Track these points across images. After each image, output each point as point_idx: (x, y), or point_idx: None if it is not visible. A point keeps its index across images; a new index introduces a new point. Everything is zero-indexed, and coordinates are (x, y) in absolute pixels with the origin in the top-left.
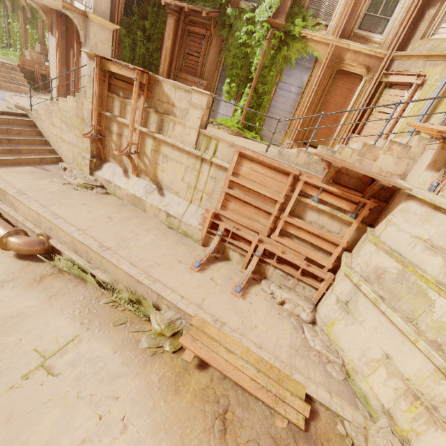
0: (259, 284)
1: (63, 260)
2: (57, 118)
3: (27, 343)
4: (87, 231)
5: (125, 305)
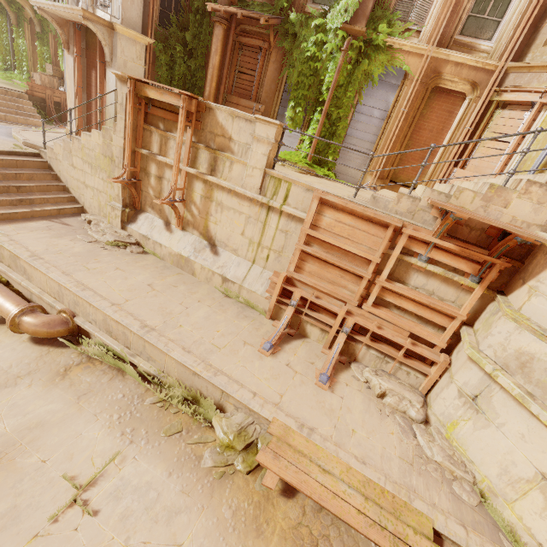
0: (348, 369)
1: (94, 346)
2: (78, 157)
3: (53, 467)
4: (123, 306)
5: (178, 406)
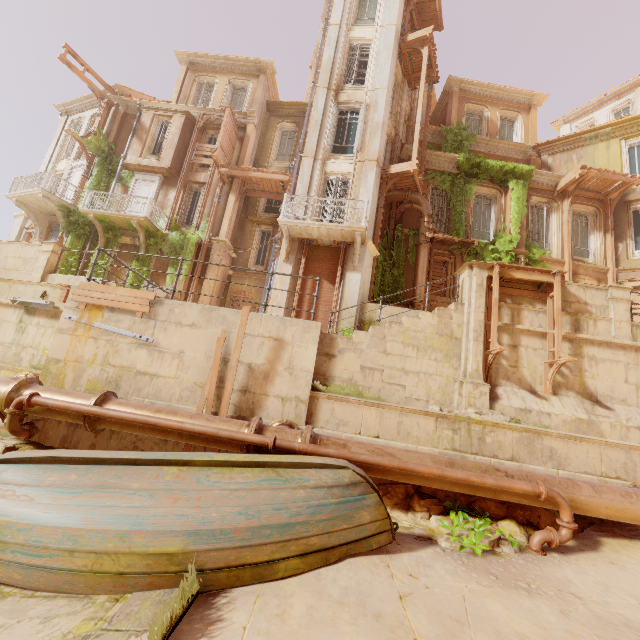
0: None
1: None
2: (396, 342)
3: None
4: None
5: None
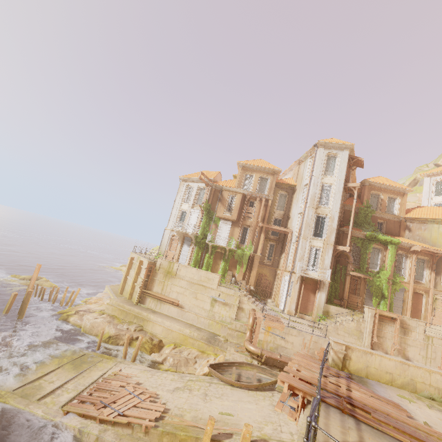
0: None
1: None
2: (341, 331)
3: None
4: None
5: None
